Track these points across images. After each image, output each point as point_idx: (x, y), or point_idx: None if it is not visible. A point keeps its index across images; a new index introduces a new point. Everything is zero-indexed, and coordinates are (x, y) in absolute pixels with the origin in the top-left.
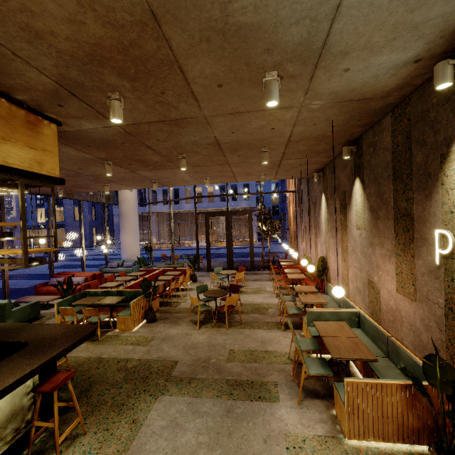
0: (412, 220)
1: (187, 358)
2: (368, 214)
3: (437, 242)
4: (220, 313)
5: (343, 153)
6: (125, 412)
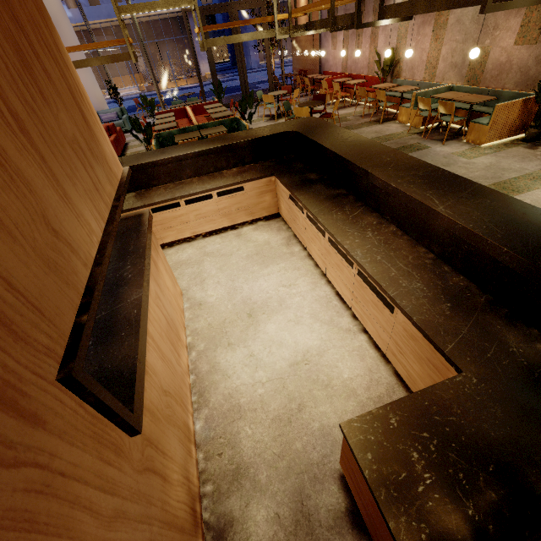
0: None
1: None
2: None
3: None
4: None
5: None
6: None
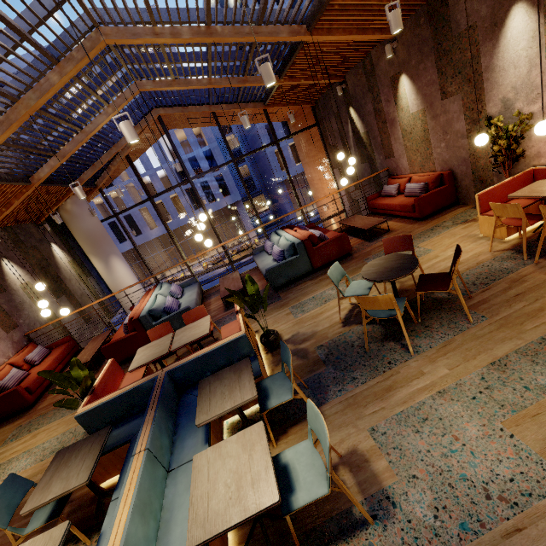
0: None
1: None
2: None
3: None
4: None
5: None
6: None
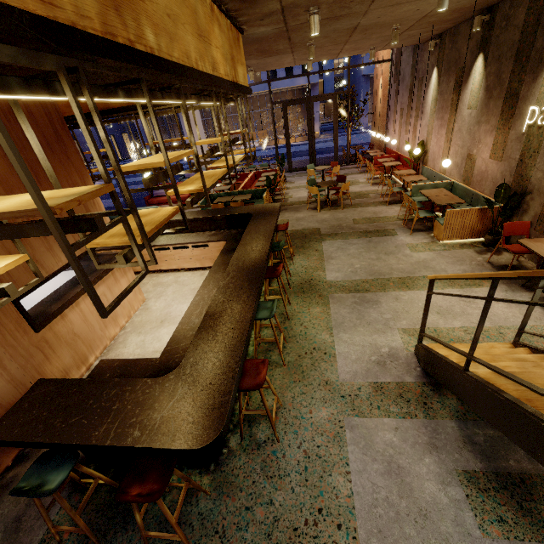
0: (517, 99)
1: (324, 226)
2: (483, 94)
3: (528, 116)
4: (331, 201)
5: (474, 25)
6: (308, 248)
